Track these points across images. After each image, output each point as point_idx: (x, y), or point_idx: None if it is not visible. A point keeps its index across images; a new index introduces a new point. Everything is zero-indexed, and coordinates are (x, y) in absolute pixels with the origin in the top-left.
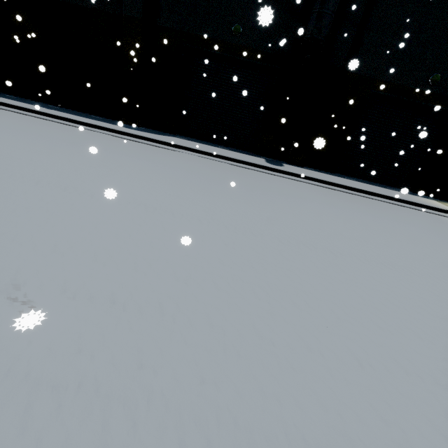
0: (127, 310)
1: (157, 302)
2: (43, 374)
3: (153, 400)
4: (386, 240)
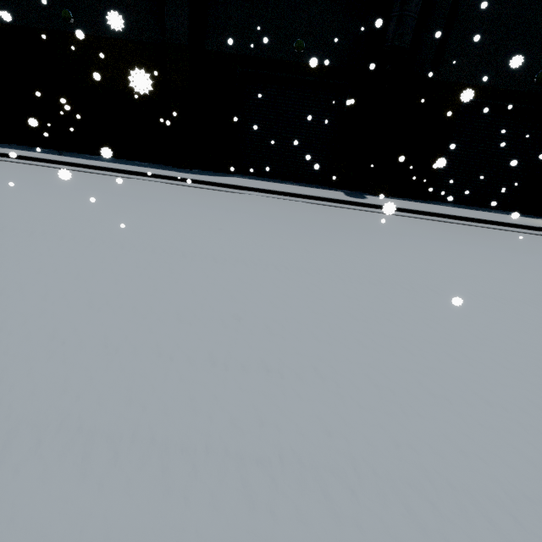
0: (285, 377)
1: (311, 366)
2: (241, 449)
3: (359, 467)
4: (517, 274)
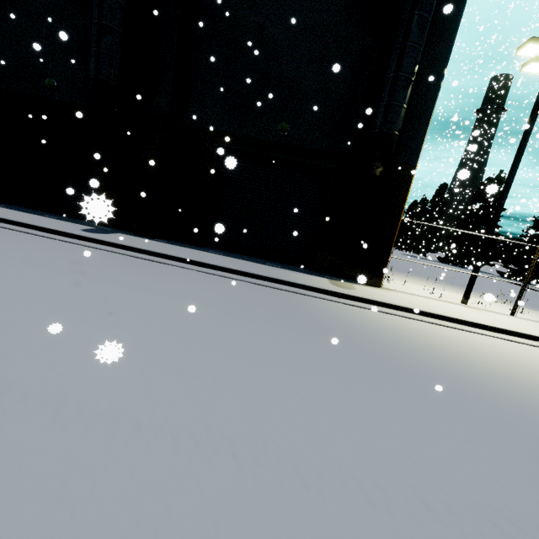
0: None
1: None
2: None
3: None
4: None
